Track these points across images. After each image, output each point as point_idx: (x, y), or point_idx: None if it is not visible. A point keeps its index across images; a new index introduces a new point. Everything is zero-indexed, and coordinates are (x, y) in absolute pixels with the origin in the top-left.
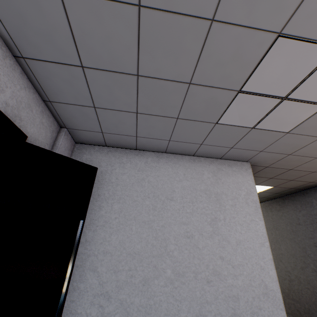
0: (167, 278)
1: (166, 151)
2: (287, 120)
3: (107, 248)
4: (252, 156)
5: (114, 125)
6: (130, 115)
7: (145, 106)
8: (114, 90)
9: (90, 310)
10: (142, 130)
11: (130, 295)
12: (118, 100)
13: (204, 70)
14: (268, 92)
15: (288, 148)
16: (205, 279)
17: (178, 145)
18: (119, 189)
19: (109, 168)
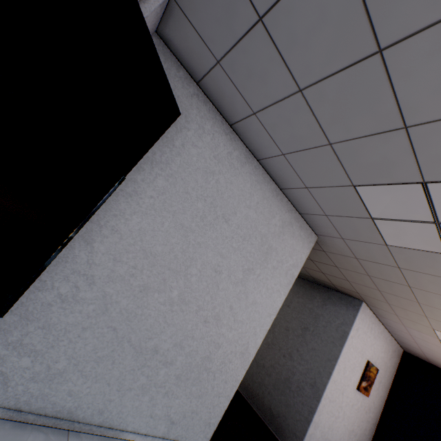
0: (170, 298)
1: (261, 160)
2: (404, 238)
3: (120, 226)
4: (329, 235)
5: (248, 71)
6: (289, 83)
7: (322, 95)
8: (322, 30)
9: (60, 284)
10: (272, 114)
11: (119, 294)
12: (304, 49)
13: (440, 131)
14: (438, 207)
15: (365, 254)
16: (204, 318)
17: (284, 167)
18: (177, 163)
19: (182, 122)
